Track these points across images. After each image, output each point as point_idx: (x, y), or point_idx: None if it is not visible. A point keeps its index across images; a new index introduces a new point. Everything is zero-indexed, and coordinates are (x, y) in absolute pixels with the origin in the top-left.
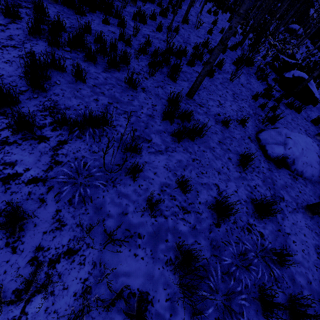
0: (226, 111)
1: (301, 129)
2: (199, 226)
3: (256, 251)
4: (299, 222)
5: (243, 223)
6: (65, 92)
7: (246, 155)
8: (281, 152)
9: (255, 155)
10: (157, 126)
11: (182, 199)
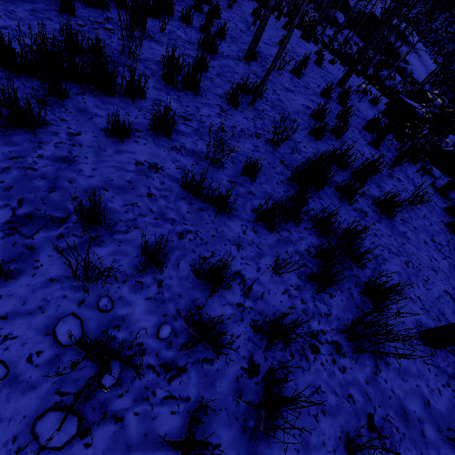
0: None
1: None
2: None
3: None
4: None
5: None
6: None
7: None
8: None
9: None
10: None
11: None
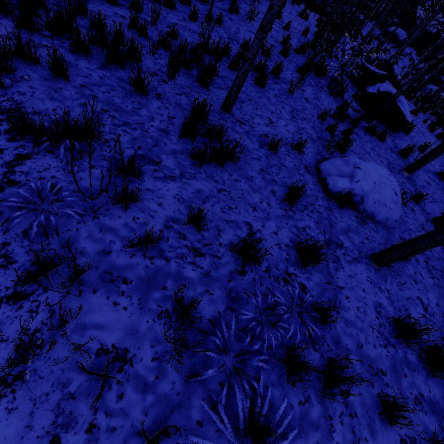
0: (277, 132)
1: (383, 162)
2: (214, 273)
3: (292, 306)
4: (359, 274)
5: (279, 272)
6: (36, 91)
7: (293, 186)
8: (346, 186)
9: (311, 190)
10: (172, 145)
11: (195, 238)
